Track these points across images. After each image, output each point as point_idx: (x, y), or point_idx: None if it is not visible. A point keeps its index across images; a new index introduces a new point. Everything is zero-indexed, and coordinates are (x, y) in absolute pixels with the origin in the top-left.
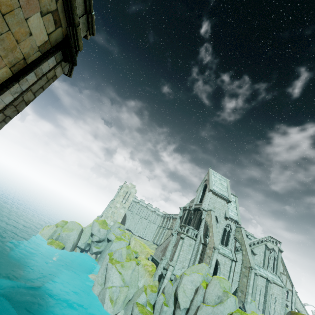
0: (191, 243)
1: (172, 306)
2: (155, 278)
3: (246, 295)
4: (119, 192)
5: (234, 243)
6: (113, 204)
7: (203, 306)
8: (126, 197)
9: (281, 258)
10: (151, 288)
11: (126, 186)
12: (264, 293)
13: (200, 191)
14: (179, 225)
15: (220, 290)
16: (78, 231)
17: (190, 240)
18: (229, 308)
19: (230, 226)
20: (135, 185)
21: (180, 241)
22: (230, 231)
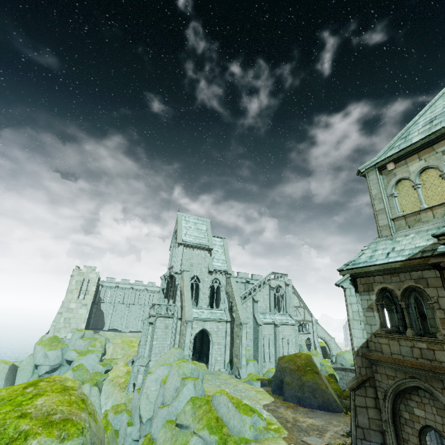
0: (168, 324)
1: (137, 422)
2: (129, 389)
3: (240, 358)
4: (69, 286)
5: (227, 300)
6: (63, 306)
7: (159, 410)
8: (83, 289)
9: (295, 290)
10: (116, 409)
11: (79, 273)
12: (273, 341)
13: (173, 248)
14: (150, 306)
15: (178, 380)
16: (2, 373)
17: (165, 320)
18: (185, 399)
19: (219, 280)
20: (94, 267)
21: (149, 328)
22: (220, 286)
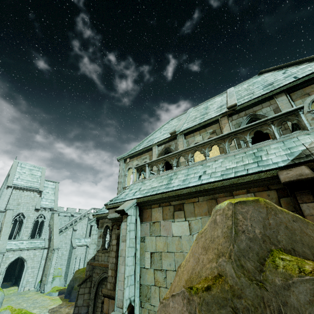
0: None
1: None
2: None
3: (47, 276)
4: None
5: (49, 231)
6: None
7: None
8: None
9: None
10: None
11: None
12: (84, 258)
13: (3, 188)
14: None
15: None
16: None
17: None
18: None
19: (44, 215)
20: None
21: None
22: (44, 220)
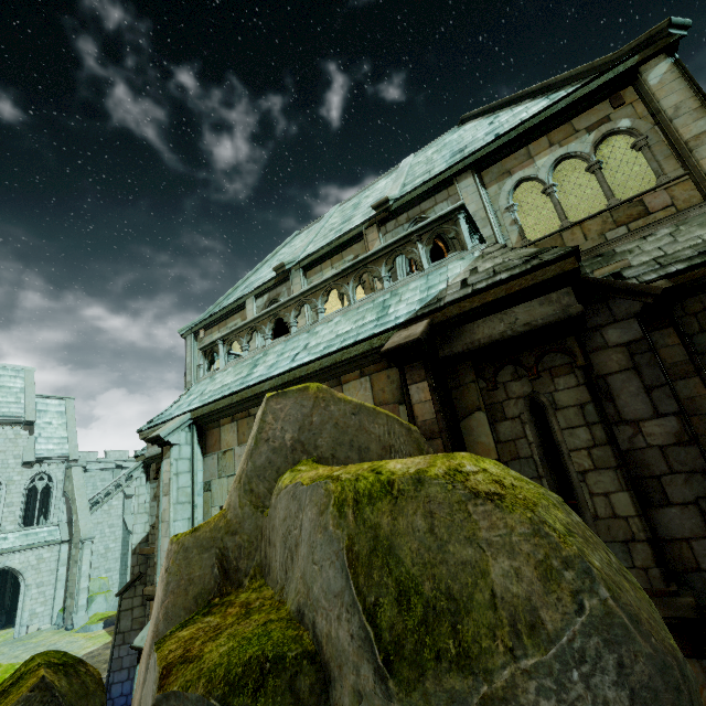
0: None
1: None
2: None
3: (75, 597)
4: None
5: (66, 506)
6: None
7: None
8: None
9: None
10: None
11: None
12: None
13: None
14: None
15: None
16: None
17: None
18: None
19: (48, 474)
20: None
21: None
22: (51, 484)
